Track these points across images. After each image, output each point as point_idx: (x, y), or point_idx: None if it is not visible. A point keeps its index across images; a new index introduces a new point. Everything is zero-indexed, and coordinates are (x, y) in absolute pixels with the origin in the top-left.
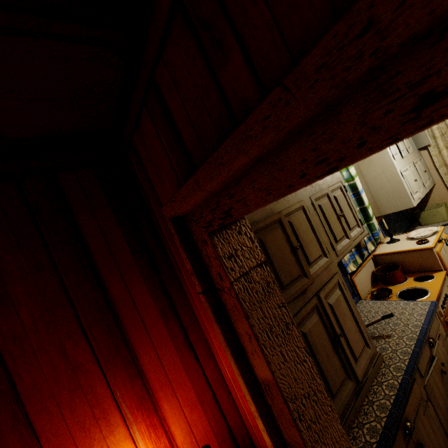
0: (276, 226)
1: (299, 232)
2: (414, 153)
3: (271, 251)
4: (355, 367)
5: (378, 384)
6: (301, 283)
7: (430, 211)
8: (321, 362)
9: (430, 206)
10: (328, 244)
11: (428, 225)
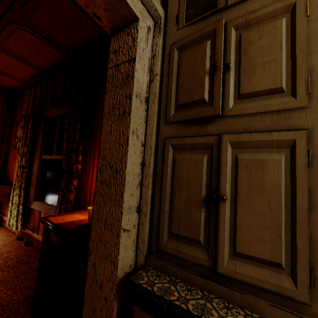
0: (207, 40)
1: (248, 49)
2: None
3: (183, 68)
4: (222, 251)
5: (248, 316)
6: (200, 109)
7: None
8: (176, 195)
9: None
10: None
11: None
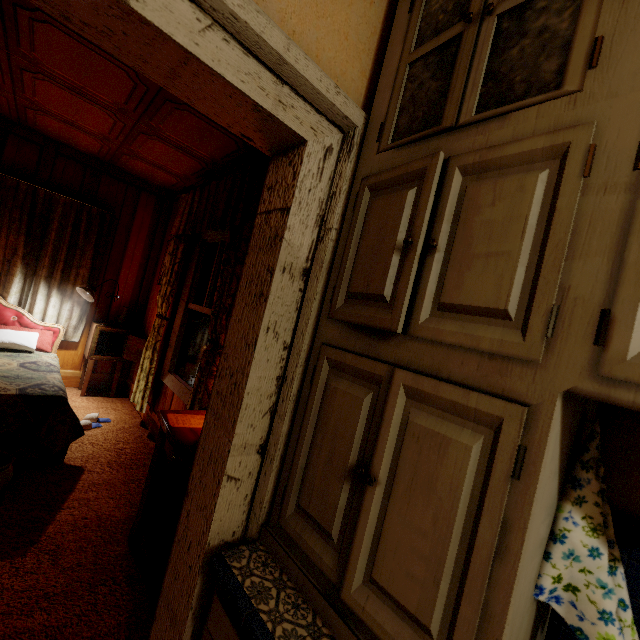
0: (412, 186)
1: (471, 220)
2: None
3: (369, 228)
4: (354, 566)
5: None
6: (376, 311)
7: None
8: (317, 445)
9: None
10: (586, 309)
11: None
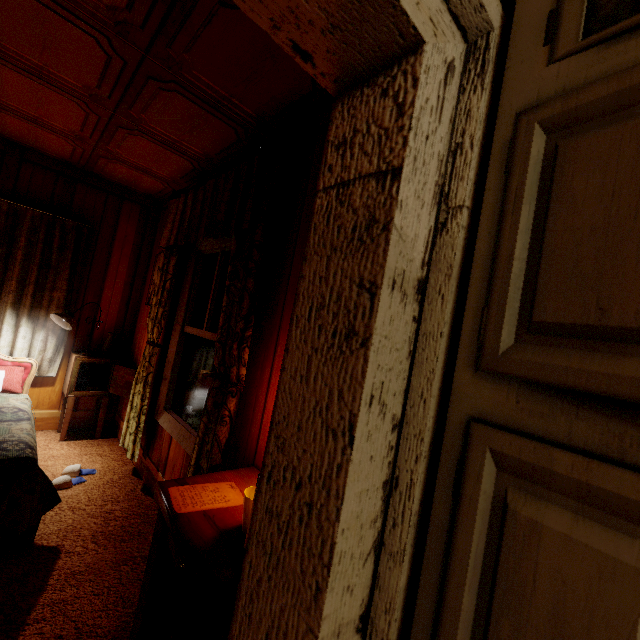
0: None
1: None
2: None
3: (569, 194)
4: None
5: None
6: None
7: None
8: None
9: None
10: None
11: None
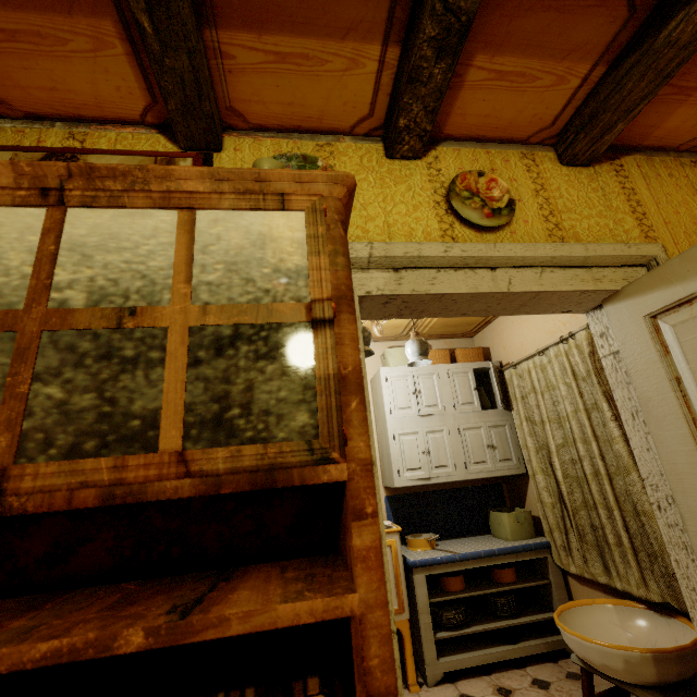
0: None
1: None
2: (479, 414)
3: None
4: None
5: None
6: None
7: (496, 514)
8: None
9: (519, 508)
10: None
11: (492, 538)
